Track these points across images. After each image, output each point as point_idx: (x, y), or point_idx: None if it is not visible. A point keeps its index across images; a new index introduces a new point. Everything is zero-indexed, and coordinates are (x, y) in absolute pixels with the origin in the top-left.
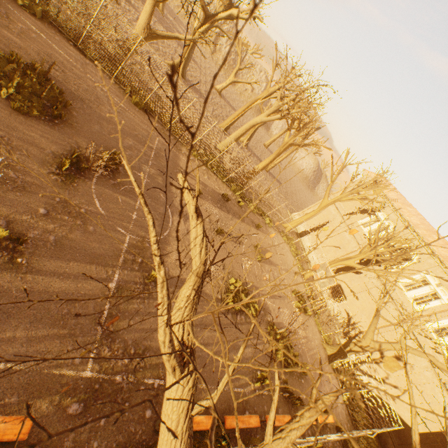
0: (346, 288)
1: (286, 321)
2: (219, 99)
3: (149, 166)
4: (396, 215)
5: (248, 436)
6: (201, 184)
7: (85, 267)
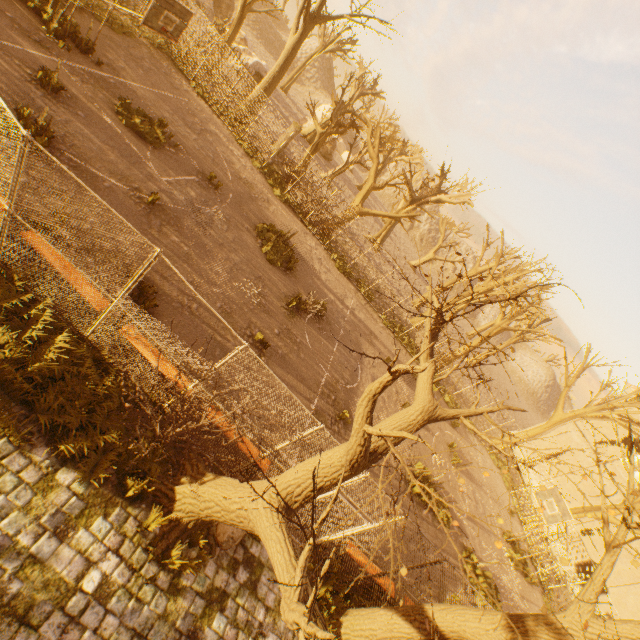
0: None
1: (492, 565)
2: (413, 274)
3: (345, 322)
4: None
5: None
6: (389, 353)
7: (297, 382)
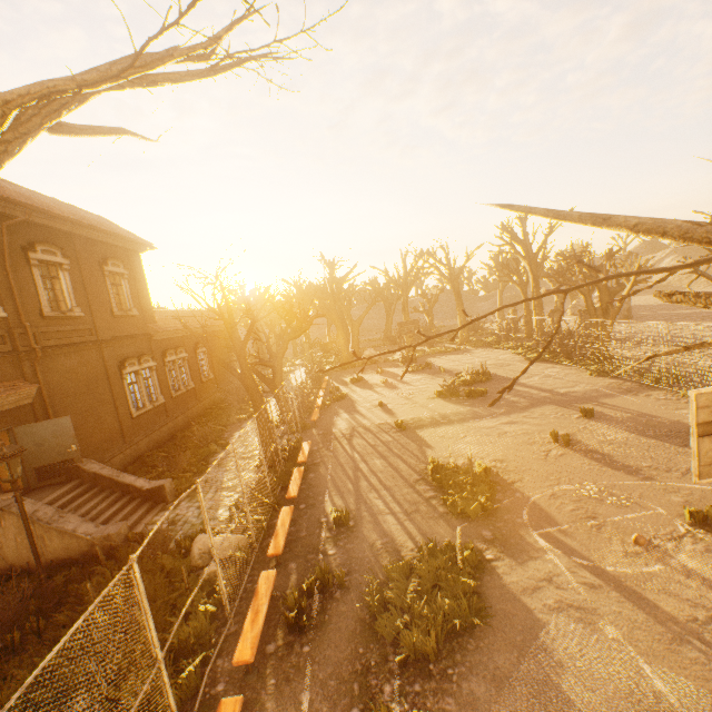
0: None
1: (582, 663)
2: None
3: (522, 399)
4: None
5: (282, 504)
6: (631, 414)
7: (385, 416)
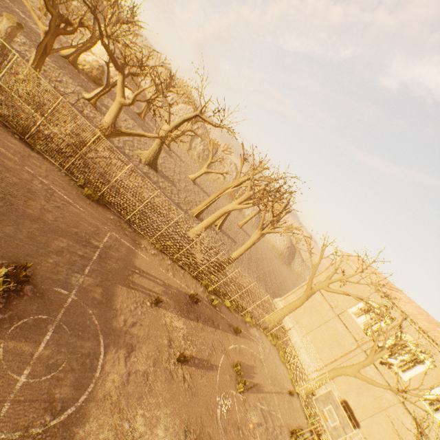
0: (355, 406)
1: None
2: (193, 186)
3: (84, 275)
4: (388, 303)
5: None
6: (162, 285)
7: None
